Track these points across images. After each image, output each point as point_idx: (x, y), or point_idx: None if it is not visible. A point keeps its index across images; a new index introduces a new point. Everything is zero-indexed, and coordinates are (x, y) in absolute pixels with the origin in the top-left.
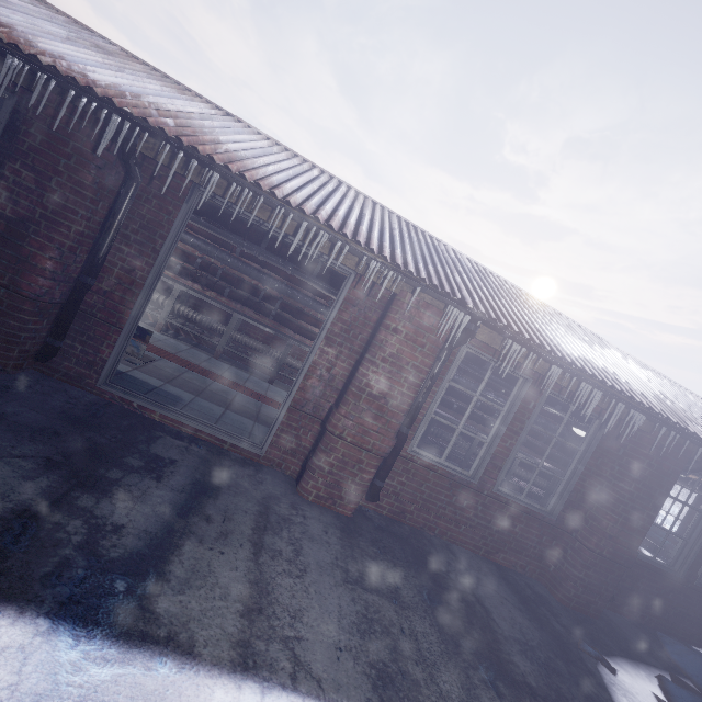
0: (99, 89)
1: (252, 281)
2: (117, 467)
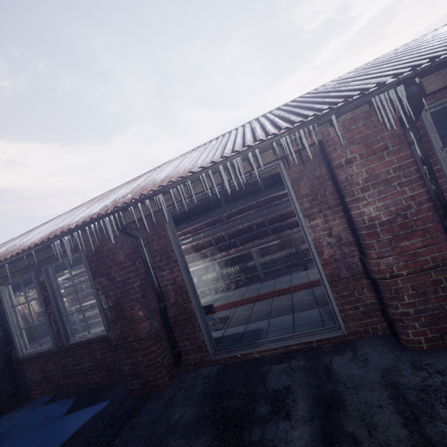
0: (95, 215)
1: (244, 225)
2: (255, 425)
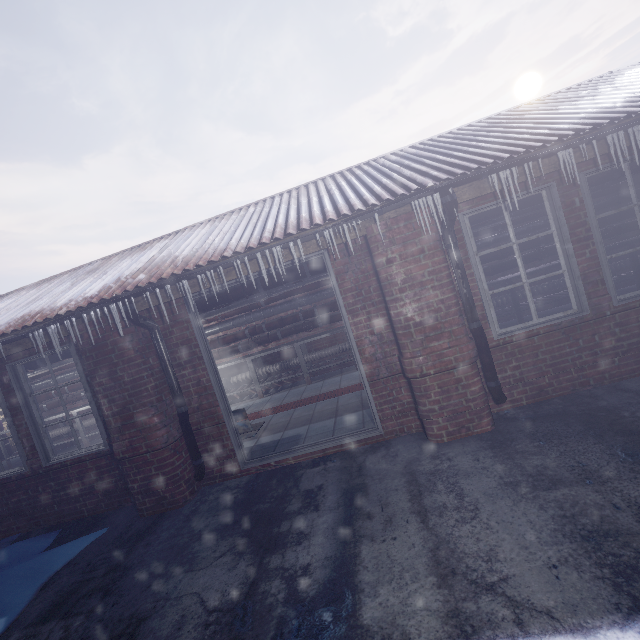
0: (94, 299)
1: (288, 313)
2: (284, 520)
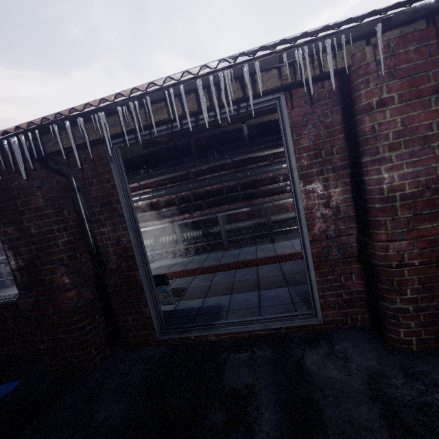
0: None
1: (213, 187)
2: None
